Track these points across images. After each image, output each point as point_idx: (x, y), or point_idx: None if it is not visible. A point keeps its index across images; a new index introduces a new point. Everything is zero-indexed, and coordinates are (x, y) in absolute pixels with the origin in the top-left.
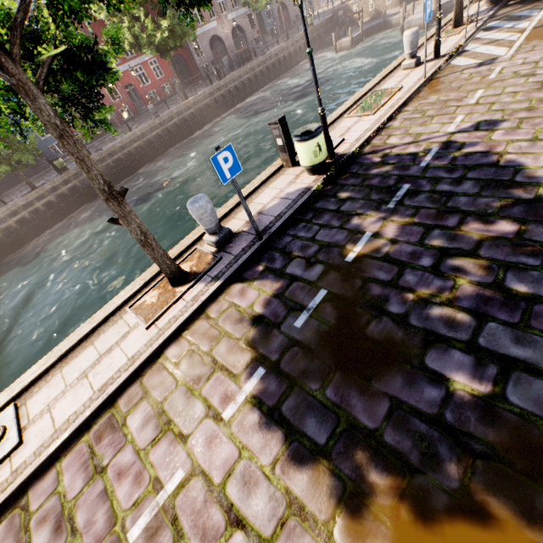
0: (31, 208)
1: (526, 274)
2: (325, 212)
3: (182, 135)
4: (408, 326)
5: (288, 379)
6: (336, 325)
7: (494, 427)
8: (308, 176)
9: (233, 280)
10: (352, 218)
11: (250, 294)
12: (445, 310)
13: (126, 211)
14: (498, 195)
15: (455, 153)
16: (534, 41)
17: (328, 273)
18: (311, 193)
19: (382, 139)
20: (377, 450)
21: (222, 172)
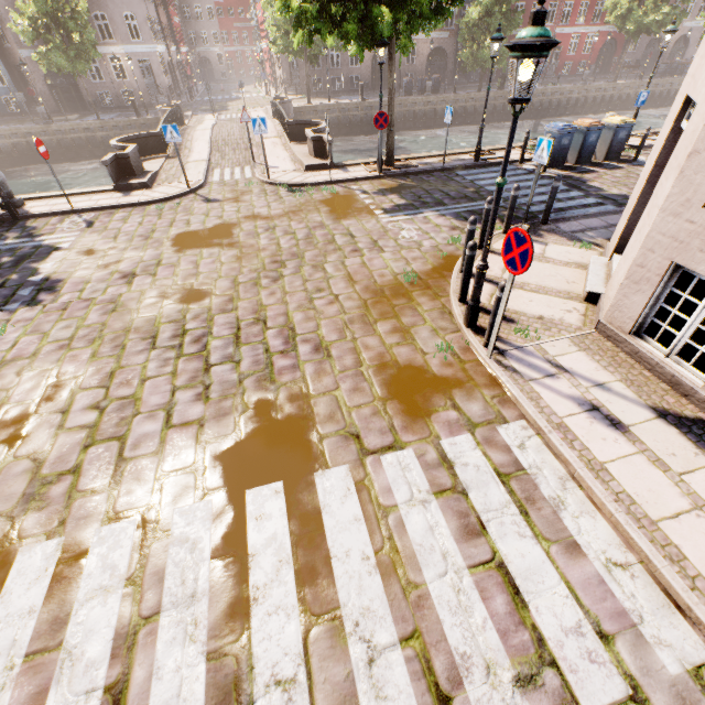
0: (473, 103)
1: None
2: None
3: (590, 110)
4: None
5: None
6: None
7: None
8: None
9: None
10: None
11: None
12: None
13: None
14: None
15: None
16: None
17: None
18: None
19: None
20: None
21: None
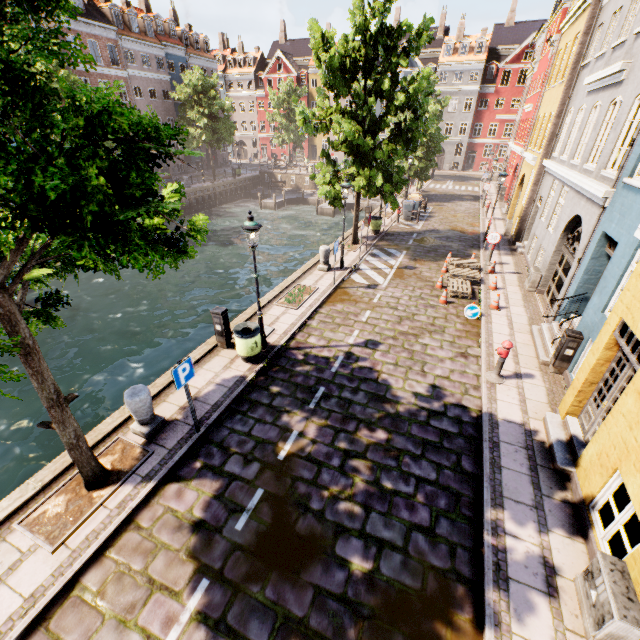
0: None
1: (391, 473)
2: (259, 405)
3: None
4: (325, 520)
5: (232, 586)
6: (272, 524)
7: (374, 593)
8: (243, 363)
9: (168, 479)
10: (282, 415)
11: (189, 496)
12: (348, 505)
13: (67, 416)
14: (378, 407)
15: (353, 365)
16: (398, 280)
17: (264, 471)
18: (247, 383)
19: (304, 336)
20: (305, 634)
21: (179, 380)
